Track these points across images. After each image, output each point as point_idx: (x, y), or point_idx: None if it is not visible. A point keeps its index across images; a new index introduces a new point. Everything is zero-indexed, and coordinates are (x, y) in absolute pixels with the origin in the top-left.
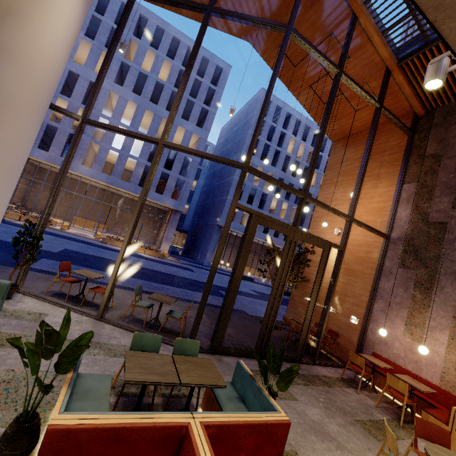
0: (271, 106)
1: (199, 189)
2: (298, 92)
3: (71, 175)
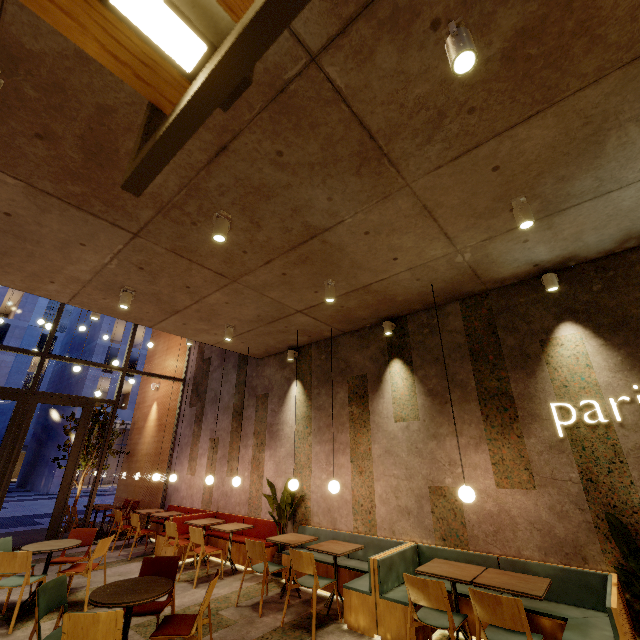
0: None
1: None
2: None
3: None
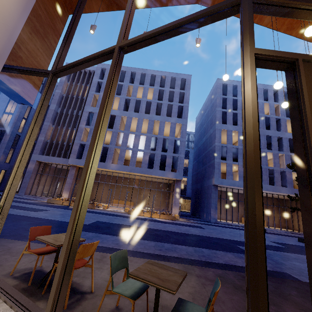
0: (228, 87)
1: (191, 165)
2: (260, 17)
3: (108, 173)
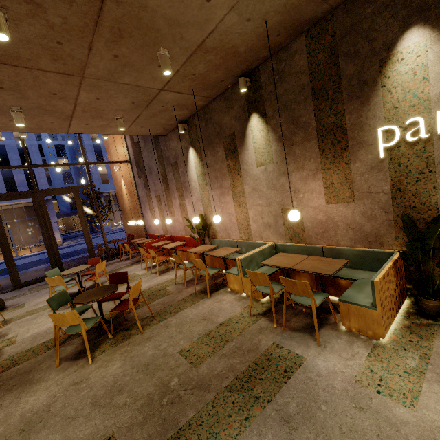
0: None
1: None
2: None
3: None
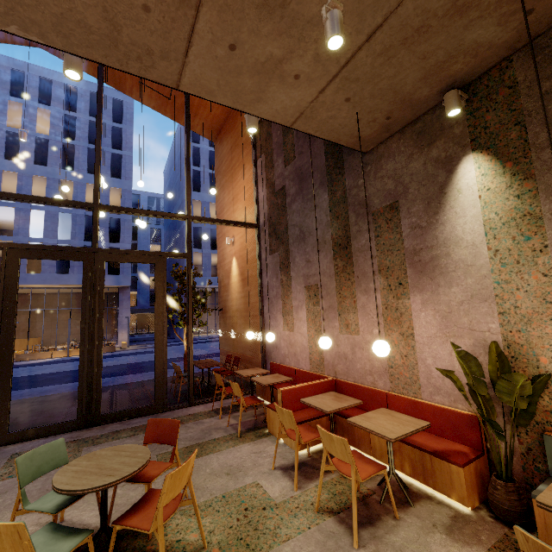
0: None
1: None
2: (136, 94)
3: None
